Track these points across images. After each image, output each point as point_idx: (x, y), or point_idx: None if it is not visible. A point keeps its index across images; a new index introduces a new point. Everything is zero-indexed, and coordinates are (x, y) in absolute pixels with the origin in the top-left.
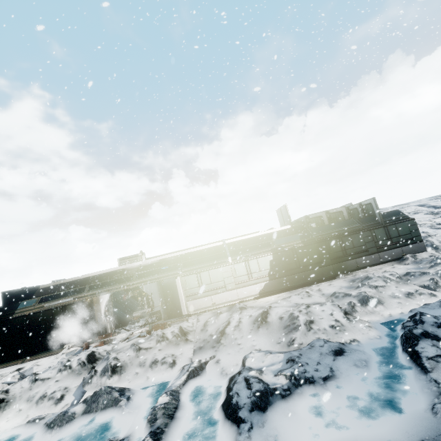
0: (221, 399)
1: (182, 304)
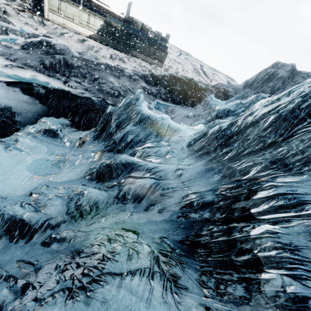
0: None
1: (46, 11)
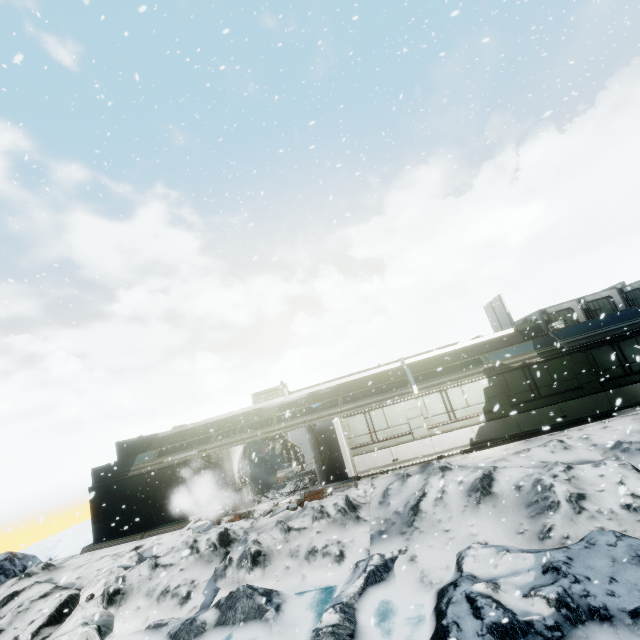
0: (427, 629)
1: (347, 460)
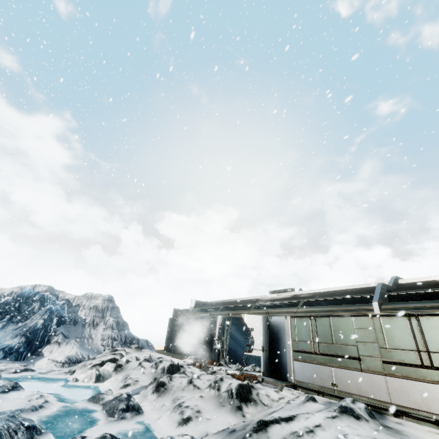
0: None
1: (289, 362)
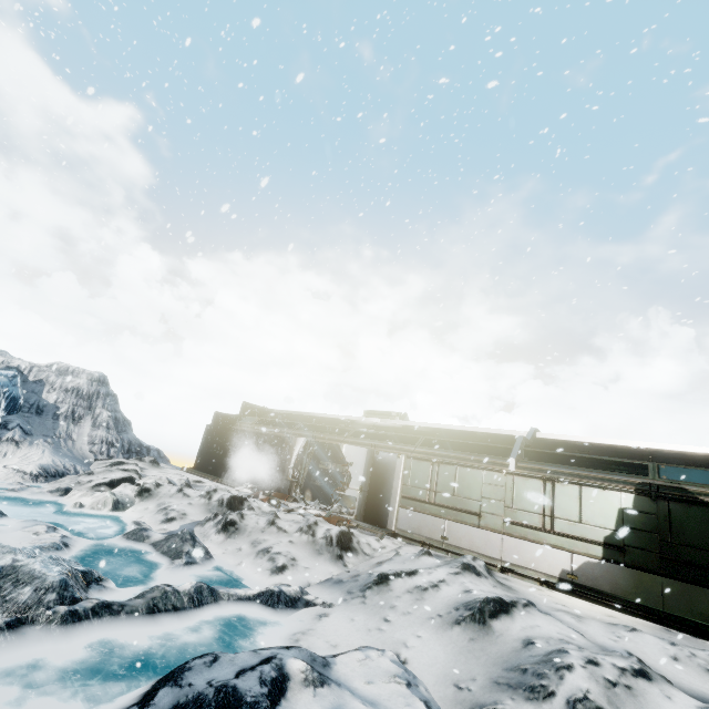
0: None
1: (393, 508)
